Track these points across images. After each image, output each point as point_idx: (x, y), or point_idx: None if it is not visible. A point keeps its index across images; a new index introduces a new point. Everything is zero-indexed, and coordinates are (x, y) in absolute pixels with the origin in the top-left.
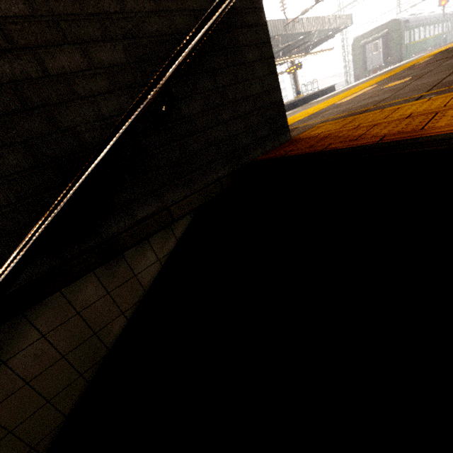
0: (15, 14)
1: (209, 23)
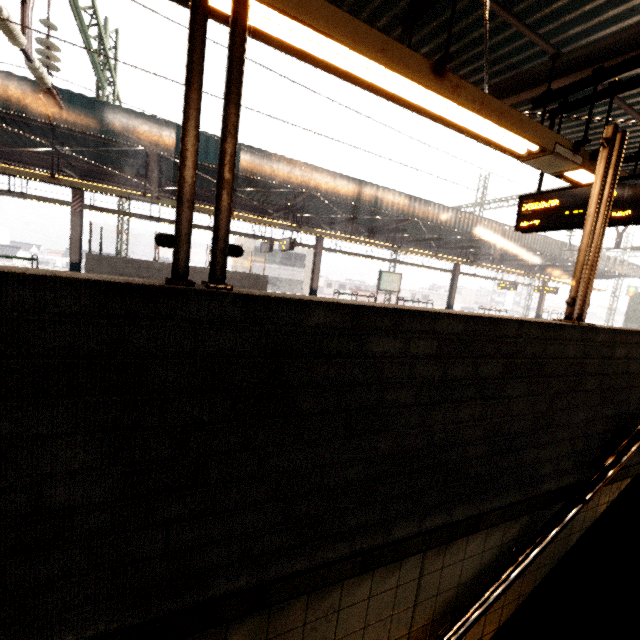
0: None
1: None
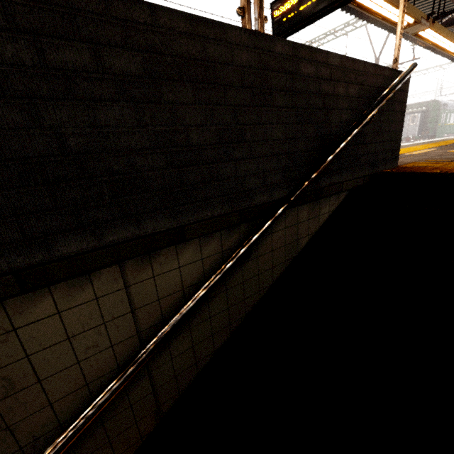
0: (335, 65)
1: (397, 86)
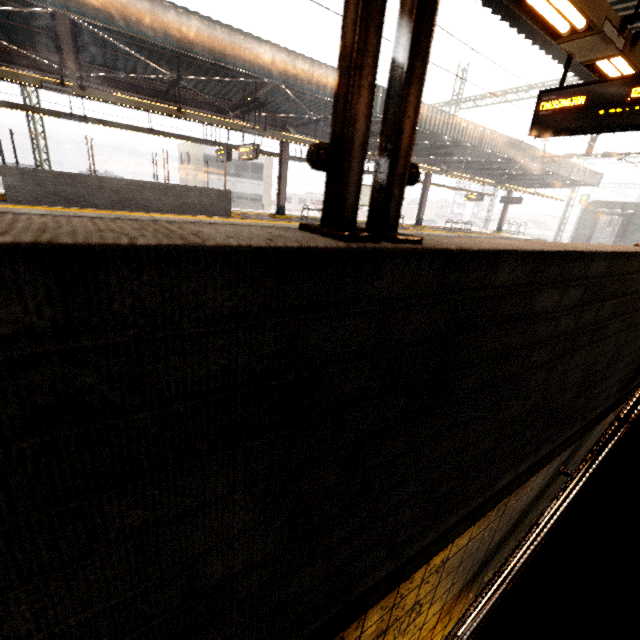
0: None
1: None
